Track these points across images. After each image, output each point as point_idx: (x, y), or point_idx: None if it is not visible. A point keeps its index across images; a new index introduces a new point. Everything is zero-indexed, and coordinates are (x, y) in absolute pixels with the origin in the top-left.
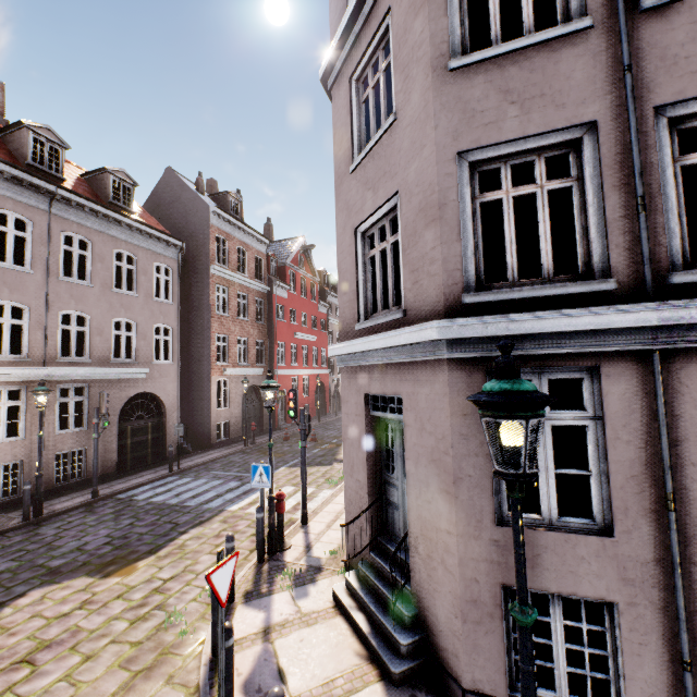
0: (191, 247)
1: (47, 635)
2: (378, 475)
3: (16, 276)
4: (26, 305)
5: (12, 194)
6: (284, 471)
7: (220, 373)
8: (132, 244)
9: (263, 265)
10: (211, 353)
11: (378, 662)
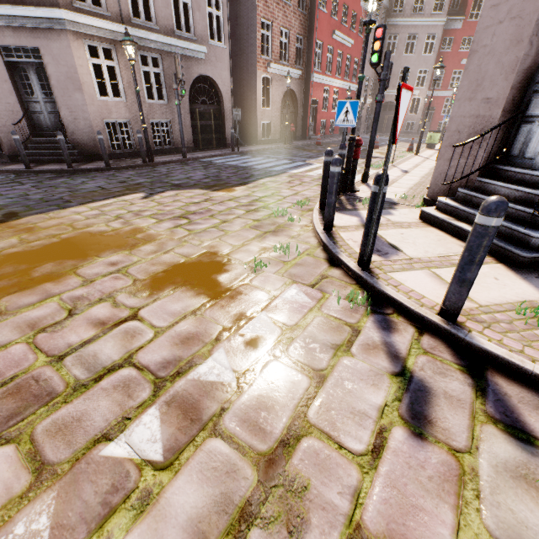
0: None
1: (189, 209)
2: (524, 86)
3: None
4: None
5: None
6: None
7: (264, 68)
8: None
9: None
10: (257, 42)
11: (492, 253)
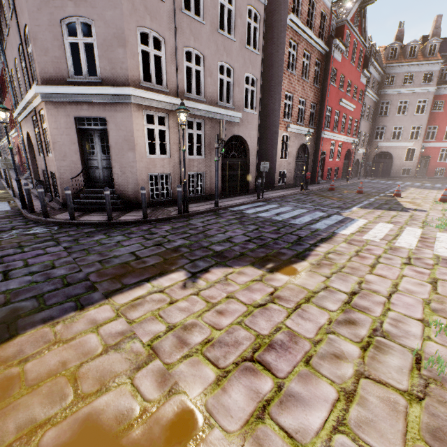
0: (268, 0)
1: (258, 328)
2: None
3: (153, 2)
4: (162, 36)
5: None
6: (360, 210)
7: (284, 128)
8: None
9: (325, 22)
10: (280, 109)
11: None
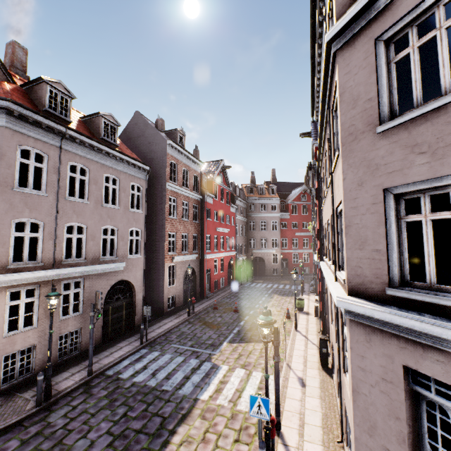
0: (152, 169)
1: None
2: (415, 450)
3: (35, 198)
4: (41, 221)
5: (33, 134)
6: (228, 347)
7: (170, 260)
8: (116, 169)
9: (198, 180)
10: (165, 246)
11: None
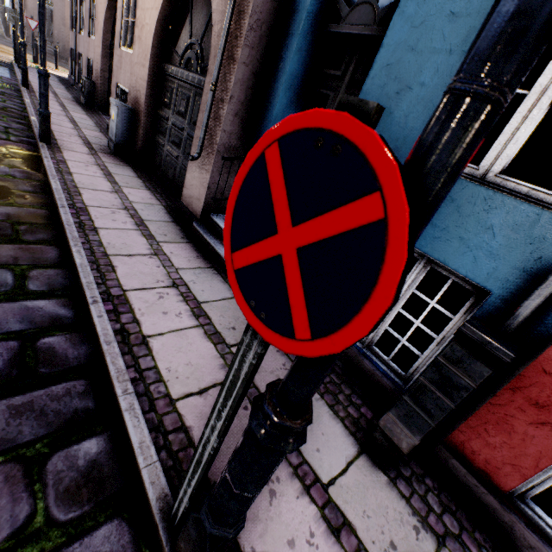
0: None
1: None
2: None
3: None
4: None
5: None
6: None
7: None
8: None
9: None
10: None
11: None
